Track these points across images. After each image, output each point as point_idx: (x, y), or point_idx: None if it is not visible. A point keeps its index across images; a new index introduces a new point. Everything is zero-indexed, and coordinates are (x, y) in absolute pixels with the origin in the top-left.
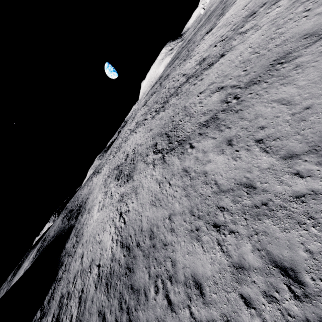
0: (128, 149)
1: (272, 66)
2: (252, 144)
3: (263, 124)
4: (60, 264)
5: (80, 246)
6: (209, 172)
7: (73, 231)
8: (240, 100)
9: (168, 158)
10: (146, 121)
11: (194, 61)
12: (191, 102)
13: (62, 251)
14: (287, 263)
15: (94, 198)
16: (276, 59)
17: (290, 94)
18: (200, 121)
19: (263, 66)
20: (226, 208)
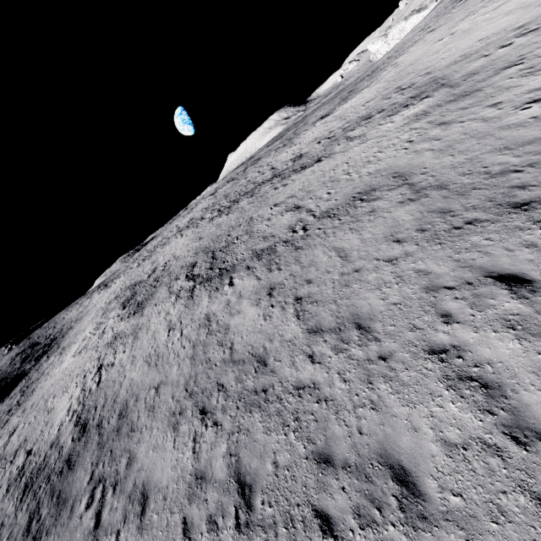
0: (160, 260)
1: (354, 200)
2: (290, 302)
3: (312, 276)
4: None
5: (18, 413)
6: (231, 328)
7: (21, 382)
8: (306, 233)
9: (198, 292)
10: (201, 222)
11: (291, 153)
12: (260, 214)
13: None
14: (249, 478)
15: (80, 330)
16: (361, 191)
17: (351, 245)
18: (257, 247)
19: (346, 196)
20: (225, 387)
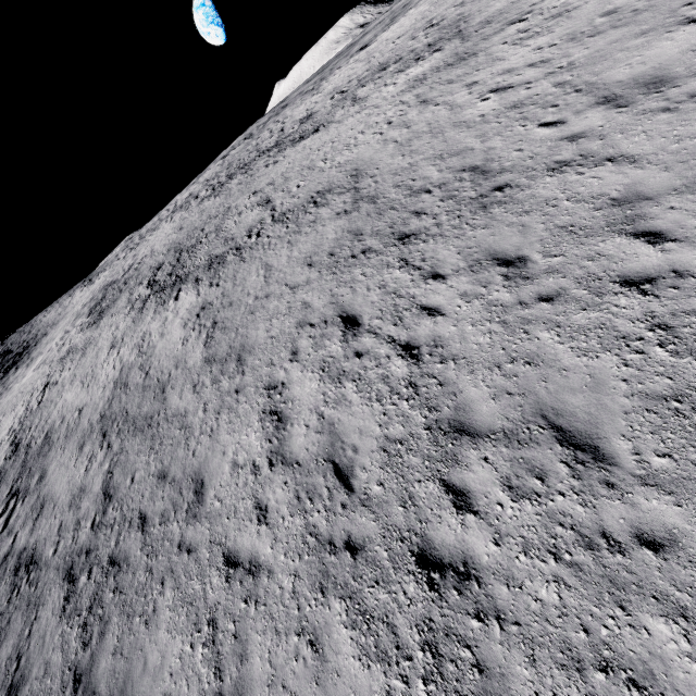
0: (140, 253)
1: (310, 201)
2: (208, 326)
3: (236, 298)
4: None
5: None
6: (156, 351)
7: None
8: (257, 241)
9: (149, 304)
10: (193, 202)
11: (306, 108)
12: (238, 204)
13: None
14: (113, 491)
15: (52, 338)
16: (320, 190)
17: (279, 264)
18: (215, 252)
19: (308, 194)
20: (128, 412)
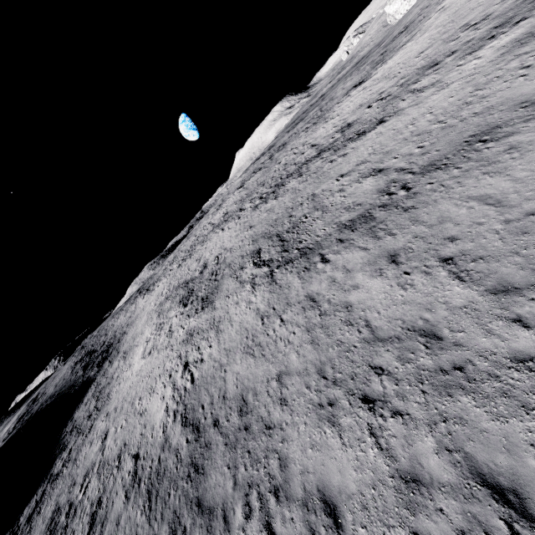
0: (206, 255)
1: (469, 144)
2: (434, 264)
3: (454, 233)
4: (59, 448)
5: (102, 418)
6: (355, 305)
7: (91, 388)
8: (412, 192)
9: (281, 275)
10: (242, 212)
11: (332, 126)
12: (325, 188)
13: (67, 423)
14: (505, 480)
15: (137, 333)
16: (475, 134)
17: (500, 189)
18: (341, 219)
19: (452, 143)
20: (387, 370)
